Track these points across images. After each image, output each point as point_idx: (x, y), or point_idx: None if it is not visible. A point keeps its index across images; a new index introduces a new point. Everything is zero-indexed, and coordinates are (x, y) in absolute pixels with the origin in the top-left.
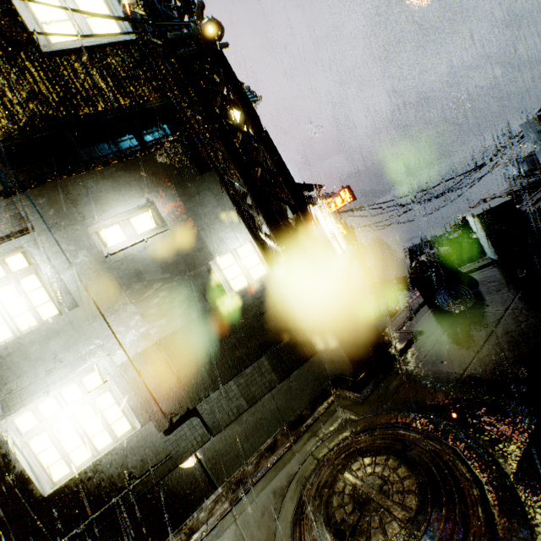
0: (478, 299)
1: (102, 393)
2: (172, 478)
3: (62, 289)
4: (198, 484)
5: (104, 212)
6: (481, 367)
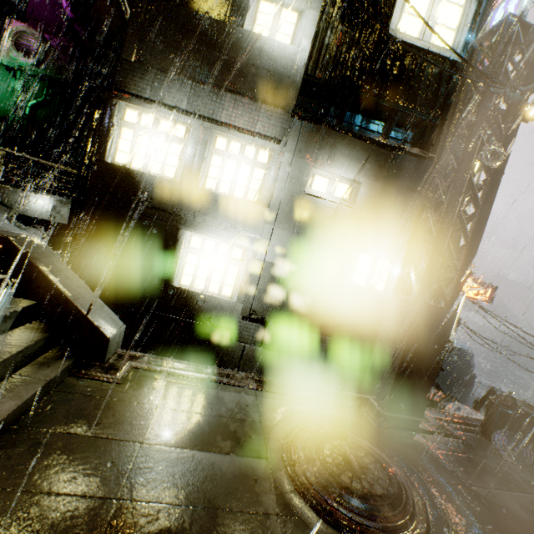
0: (532, 469)
1: (235, 264)
2: (225, 343)
3: (270, 191)
4: (231, 361)
5: (329, 166)
6: (489, 496)
